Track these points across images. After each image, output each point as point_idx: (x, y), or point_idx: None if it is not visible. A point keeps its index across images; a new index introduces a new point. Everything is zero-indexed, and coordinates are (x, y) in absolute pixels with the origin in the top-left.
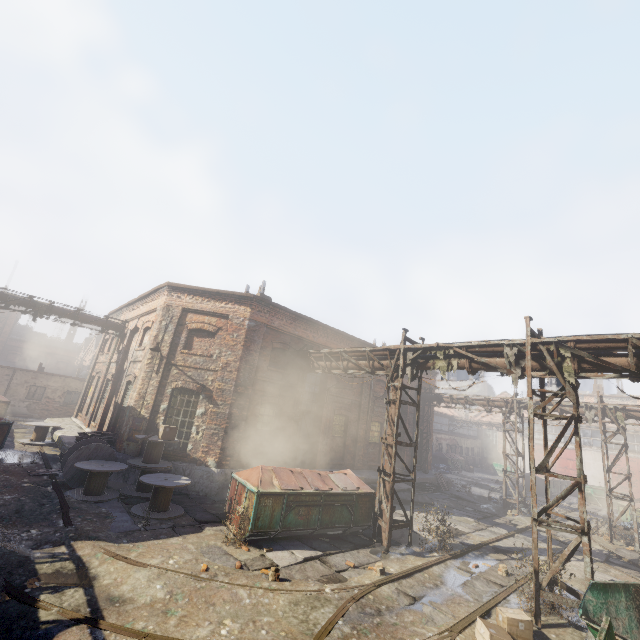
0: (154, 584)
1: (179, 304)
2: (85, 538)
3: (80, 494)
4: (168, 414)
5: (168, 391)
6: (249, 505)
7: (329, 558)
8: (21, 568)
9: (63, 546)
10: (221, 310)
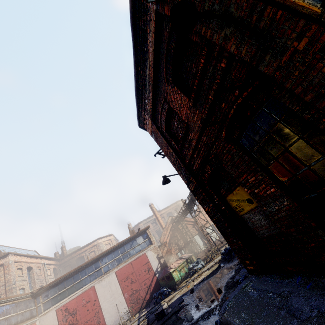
0: None
1: None
2: None
3: None
4: None
5: None
6: None
7: None
8: None
9: None
10: None
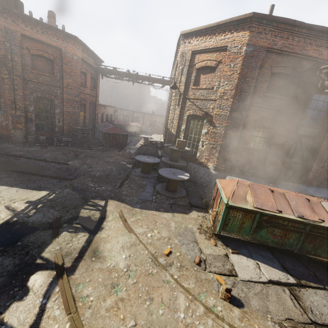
0: (123, 253)
1: (189, 49)
2: (117, 199)
3: (139, 171)
4: (186, 133)
5: (185, 117)
6: (220, 210)
7: (303, 292)
8: (74, 209)
9: (104, 201)
10: (220, 43)
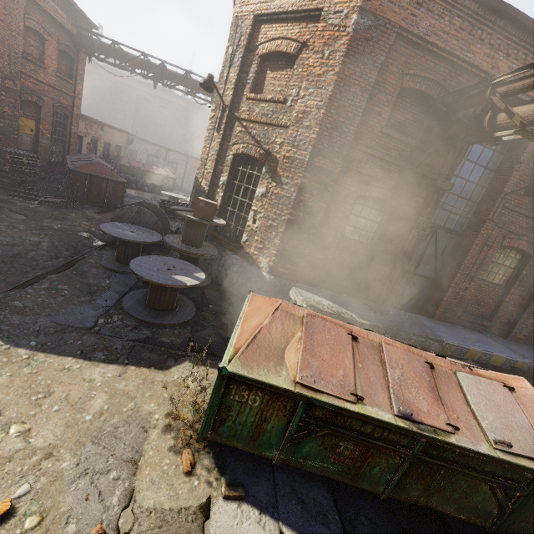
0: None
1: (250, 9)
2: None
3: (112, 257)
4: (228, 190)
5: (229, 158)
6: None
7: None
8: None
9: None
10: (310, 1)
